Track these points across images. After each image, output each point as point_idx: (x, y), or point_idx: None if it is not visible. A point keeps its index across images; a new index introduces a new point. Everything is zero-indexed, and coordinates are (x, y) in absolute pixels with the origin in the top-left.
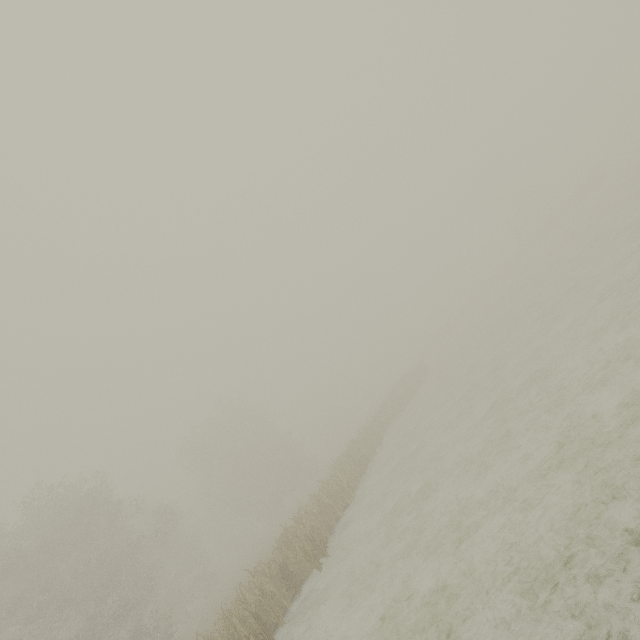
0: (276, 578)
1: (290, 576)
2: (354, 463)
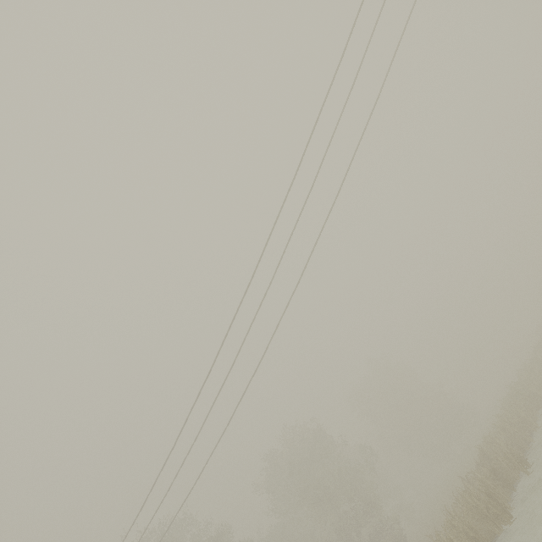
0: (490, 478)
1: (501, 478)
2: (525, 399)
